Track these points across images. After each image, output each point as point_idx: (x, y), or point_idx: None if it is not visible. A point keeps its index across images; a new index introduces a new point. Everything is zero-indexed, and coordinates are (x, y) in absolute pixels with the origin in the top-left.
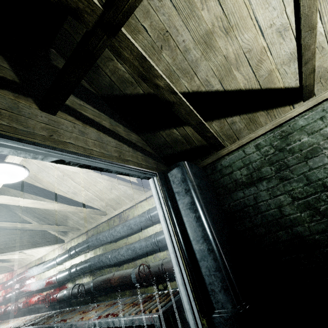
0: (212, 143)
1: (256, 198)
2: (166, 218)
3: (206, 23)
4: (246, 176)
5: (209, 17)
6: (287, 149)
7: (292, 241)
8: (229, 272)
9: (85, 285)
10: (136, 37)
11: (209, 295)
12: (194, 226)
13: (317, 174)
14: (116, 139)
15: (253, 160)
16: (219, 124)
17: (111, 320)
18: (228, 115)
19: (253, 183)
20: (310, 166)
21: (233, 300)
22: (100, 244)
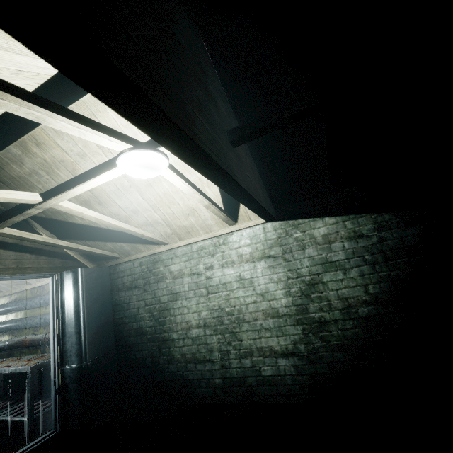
0: (107, 256)
1: (130, 299)
2: (55, 308)
3: (84, 196)
4: (130, 282)
5: (85, 194)
6: (153, 272)
7: (138, 329)
8: (83, 346)
9: (1, 343)
10: (33, 190)
11: (69, 357)
12: (72, 316)
13: (159, 293)
14: (18, 251)
15: (136, 272)
16: (112, 245)
17: (4, 369)
18: (117, 241)
19: (132, 288)
20: (158, 287)
21: (79, 360)
22: (19, 310)
